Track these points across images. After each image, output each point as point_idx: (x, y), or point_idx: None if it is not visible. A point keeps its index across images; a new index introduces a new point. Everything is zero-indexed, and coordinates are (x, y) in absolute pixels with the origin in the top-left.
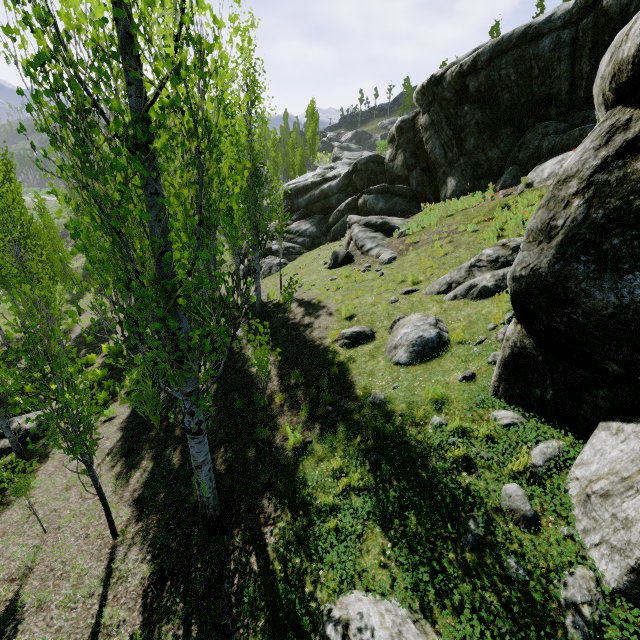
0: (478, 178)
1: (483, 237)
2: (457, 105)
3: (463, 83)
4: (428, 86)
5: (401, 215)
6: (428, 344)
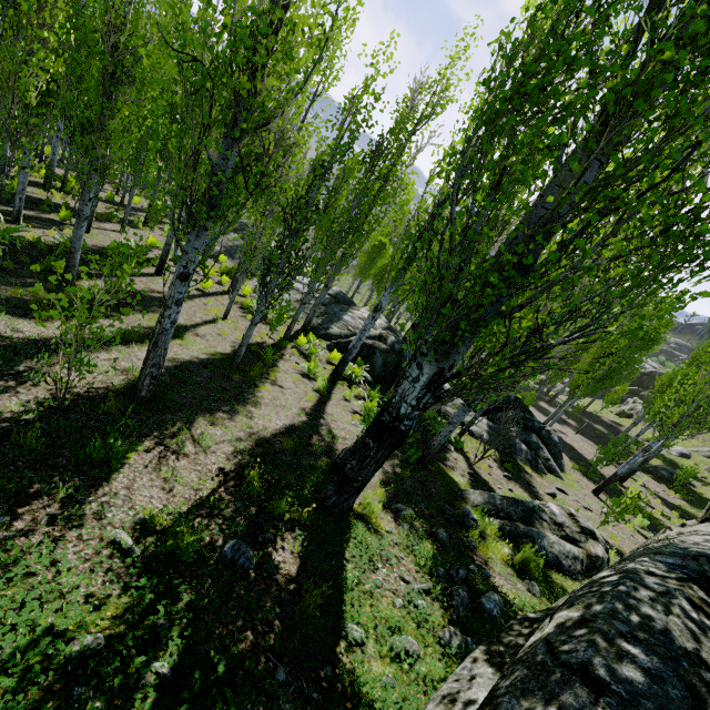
0: None
1: None
2: None
3: None
4: None
5: None
6: (685, 455)
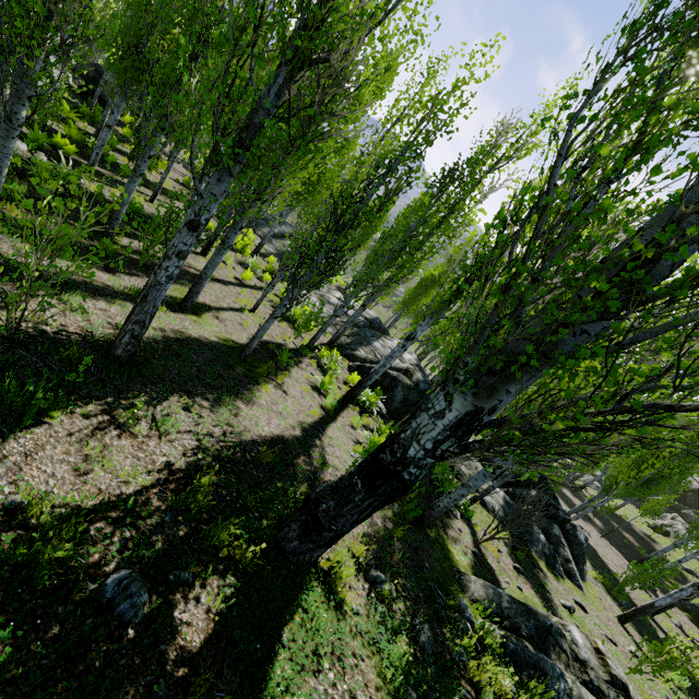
0: None
1: None
2: None
3: None
4: None
5: None
6: None
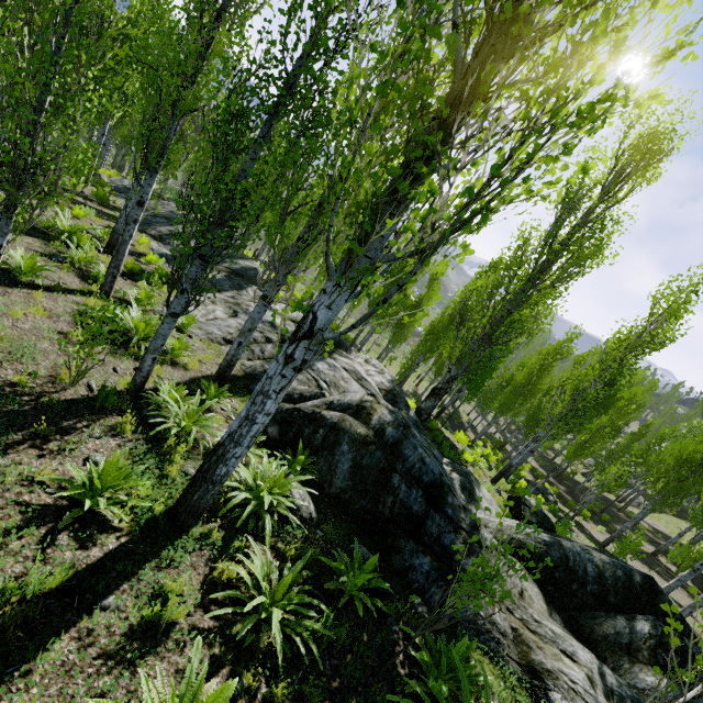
0: None
1: None
2: None
3: None
4: None
5: None
6: None
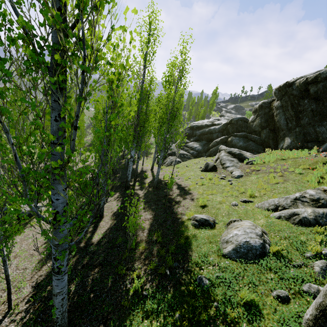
0: (307, 141)
1: (306, 179)
2: (300, 99)
3: (306, 87)
4: (283, 87)
5: (251, 151)
6: (252, 250)
